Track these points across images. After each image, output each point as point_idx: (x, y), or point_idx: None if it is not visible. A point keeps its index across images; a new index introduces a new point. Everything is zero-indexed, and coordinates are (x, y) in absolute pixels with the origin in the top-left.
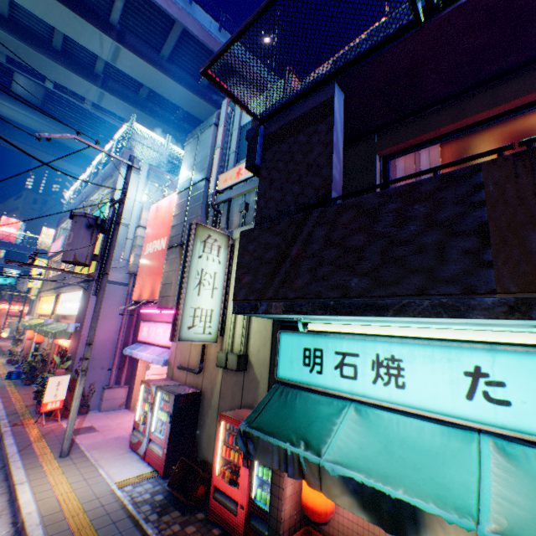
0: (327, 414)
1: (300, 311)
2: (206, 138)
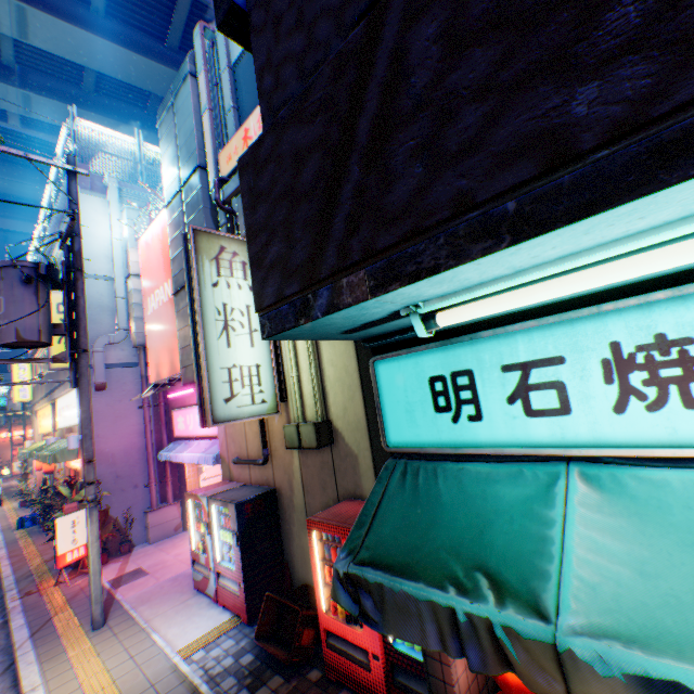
0: (518, 500)
1: (416, 272)
2: (184, 102)
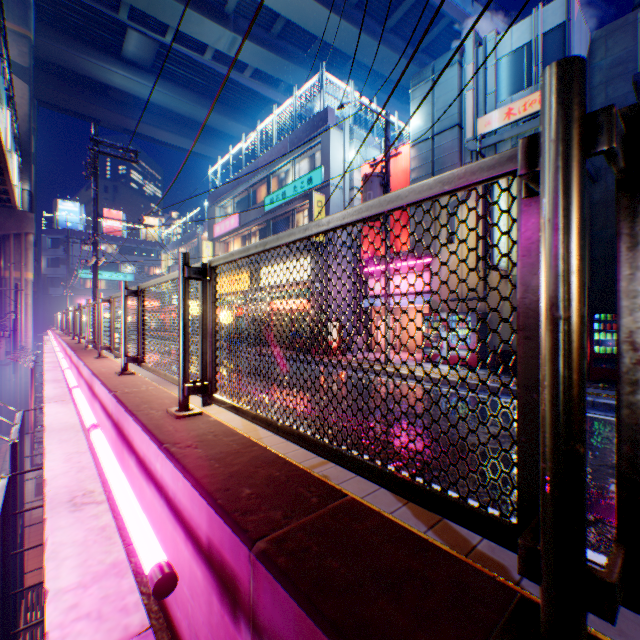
0: None
1: None
2: (446, 81)
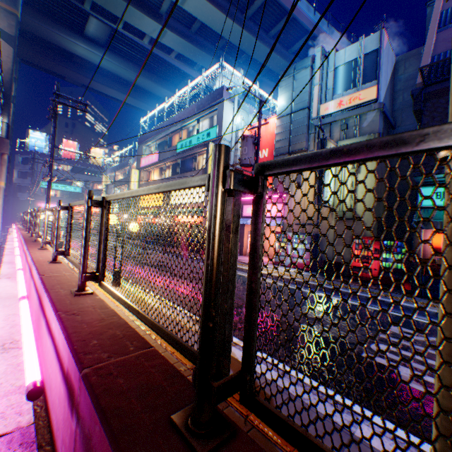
0: None
1: None
2: (302, 77)
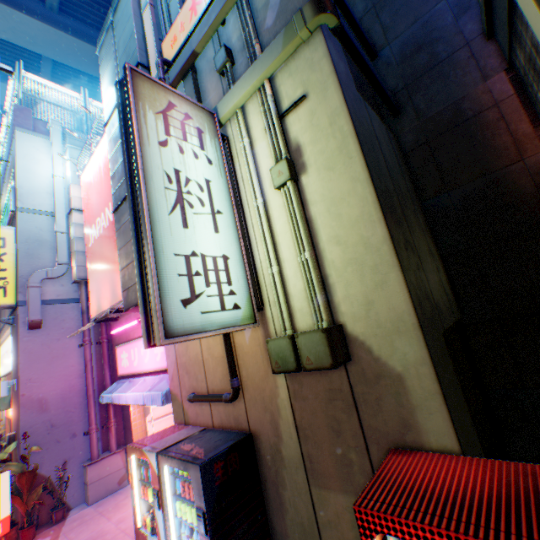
0: None
1: None
2: (123, 12)
